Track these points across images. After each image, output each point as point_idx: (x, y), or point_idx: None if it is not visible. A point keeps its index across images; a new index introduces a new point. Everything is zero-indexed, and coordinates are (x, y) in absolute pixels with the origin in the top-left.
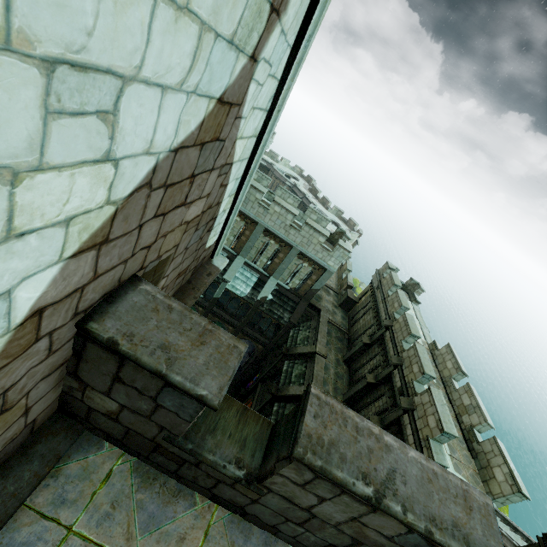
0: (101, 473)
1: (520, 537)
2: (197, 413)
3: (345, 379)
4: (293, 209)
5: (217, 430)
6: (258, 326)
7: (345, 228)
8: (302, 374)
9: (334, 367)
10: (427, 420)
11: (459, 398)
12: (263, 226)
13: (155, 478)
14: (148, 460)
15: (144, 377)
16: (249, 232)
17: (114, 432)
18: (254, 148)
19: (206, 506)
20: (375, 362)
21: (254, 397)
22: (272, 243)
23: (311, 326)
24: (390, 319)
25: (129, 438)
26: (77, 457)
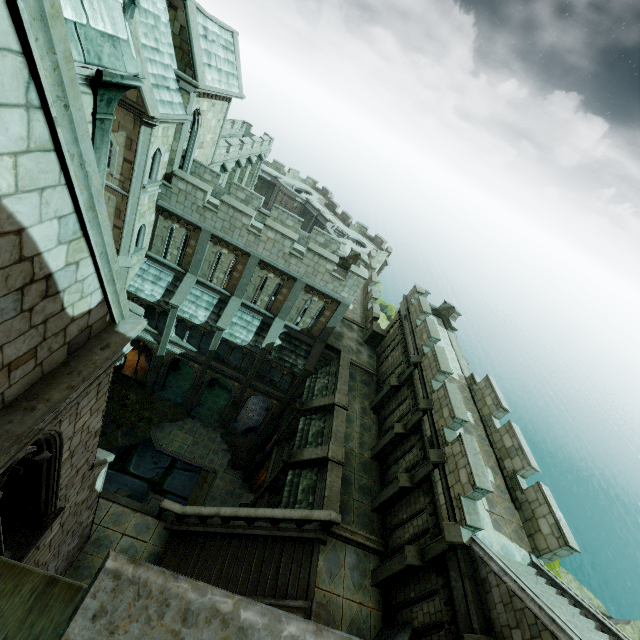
0: None
1: (568, 599)
2: None
3: (374, 431)
4: (291, 233)
5: None
6: (269, 378)
7: (372, 247)
8: (320, 432)
9: (360, 418)
10: (459, 475)
11: (500, 440)
12: (257, 257)
13: None
14: None
15: None
16: (241, 266)
17: None
18: (63, 168)
19: None
20: (405, 408)
21: (269, 464)
22: (271, 277)
23: (330, 371)
24: (418, 354)
25: None
26: None
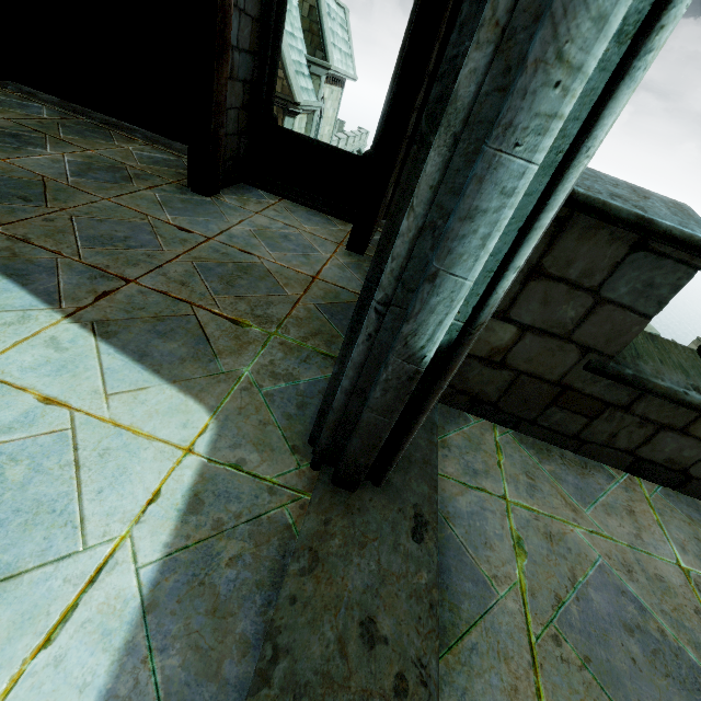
0: (488, 444)
1: None
2: (675, 291)
3: None
4: None
5: (642, 356)
6: None
7: None
8: None
9: None
10: None
11: None
12: None
13: (547, 449)
14: (533, 426)
15: (595, 247)
16: None
17: (489, 390)
18: None
19: (626, 478)
20: None
21: None
22: None
23: None
24: None
25: (514, 391)
26: (451, 429)
